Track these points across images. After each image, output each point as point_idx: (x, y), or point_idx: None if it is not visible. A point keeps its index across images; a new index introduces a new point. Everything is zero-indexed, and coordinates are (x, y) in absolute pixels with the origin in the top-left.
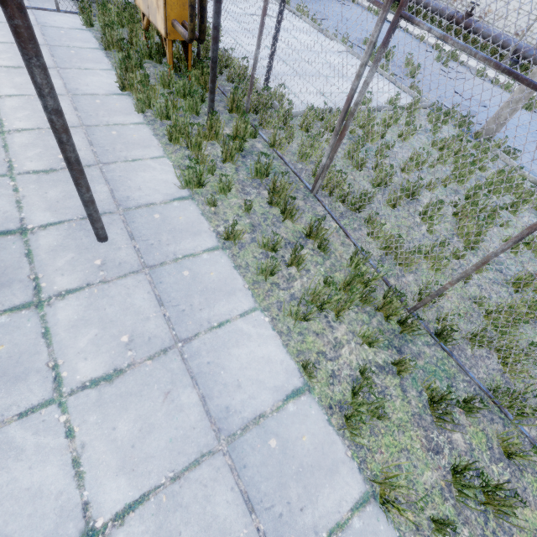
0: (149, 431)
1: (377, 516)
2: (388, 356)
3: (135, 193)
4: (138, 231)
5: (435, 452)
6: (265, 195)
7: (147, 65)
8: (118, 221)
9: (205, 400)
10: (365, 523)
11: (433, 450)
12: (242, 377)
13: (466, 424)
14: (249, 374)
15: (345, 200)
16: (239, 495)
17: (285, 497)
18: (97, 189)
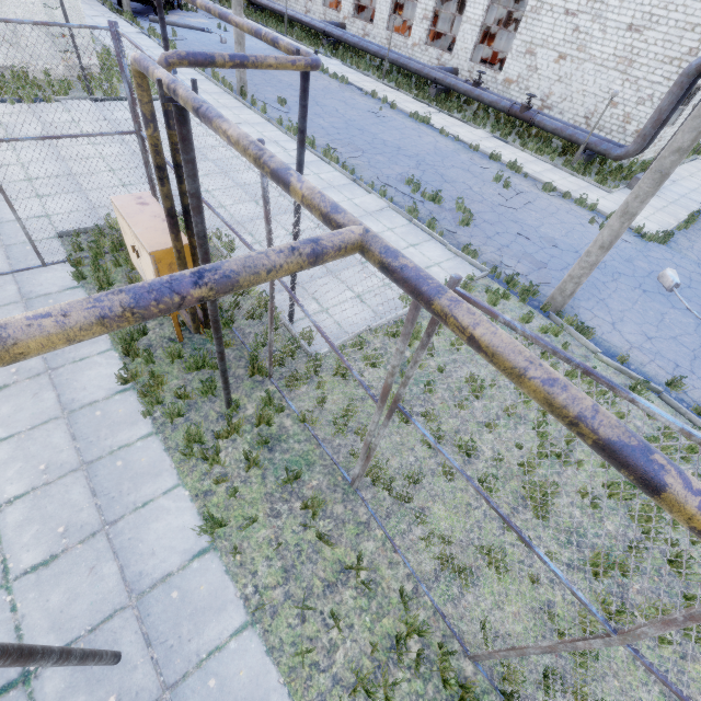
0: None
1: None
2: None
3: (148, 563)
4: (155, 628)
5: None
6: (298, 509)
7: (152, 324)
8: (132, 620)
9: None
10: None
11: None
12: None
13: None
14: None
15: (390, 492)
16: None
17: None
18: (105, 571)
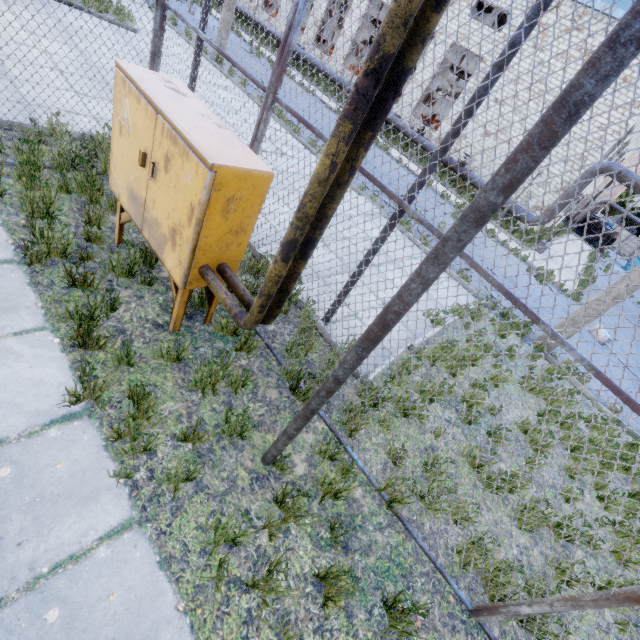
0: None
1: None
2: None
3: None
4: None
5: None
6: None
7: (122, 293)
8: None
9: None
10: None
11: None
12: None
13: None
14: None
15: (525, 623)
16: None
17: None
18: None
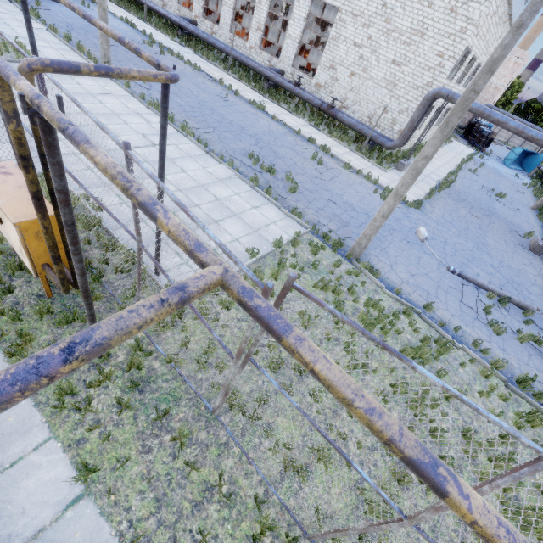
0: None
1: None
2: None
3: (18, 523)
4: None
5: None
6: (167, 442)
7: (18, 281)
8: None
9: None
10: None
11: None
12: None
13: None
14: None
15: (244, 414)
16: None
17: None
18: None
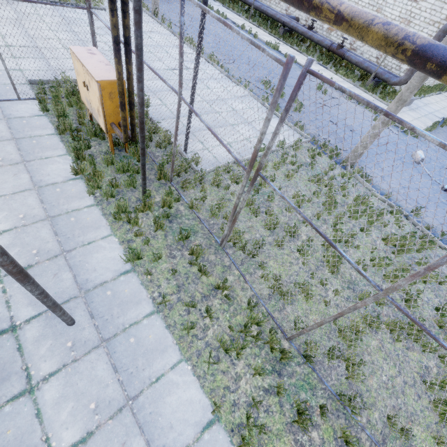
0: None
1: None
2: (271, 380)
3: (92, 275)
4: (96, 309)
5: None
6: (187, 255)
7: (93, 143)
8: (81, 304)
9: (149, 443)
10: None
11: None
12: (174, 420)
13: (321, 423)
14: (178, 416)
15: (244, 250)
16: None
17: None
18: (64, 277)
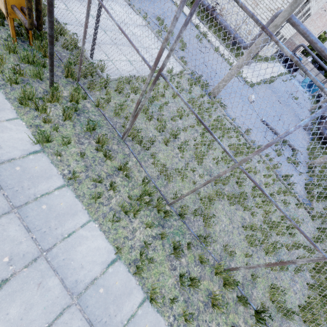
0: (31, 308)
1: (148, 305)
2: (157, 230)
3: None
4: (5, 182)
5: (174, 270)
6: (93, 143)
7: None
8: None
9: (63, 281)
10: (143, 311)
11: (173, 269)
12: (84, 262)
13: (187, 253)
14: (88, 259)
15: (140, 144)
16: (85, 321)
17: (108, 313)
18: None
